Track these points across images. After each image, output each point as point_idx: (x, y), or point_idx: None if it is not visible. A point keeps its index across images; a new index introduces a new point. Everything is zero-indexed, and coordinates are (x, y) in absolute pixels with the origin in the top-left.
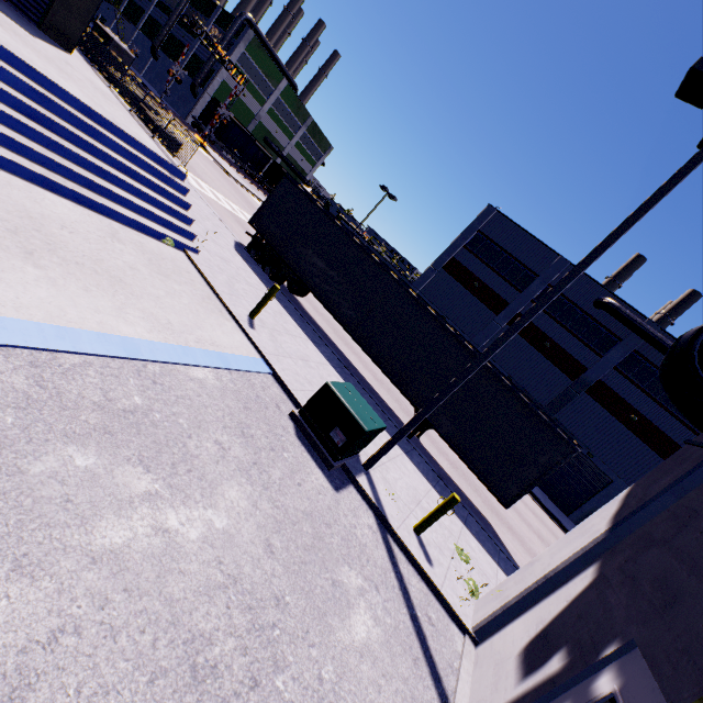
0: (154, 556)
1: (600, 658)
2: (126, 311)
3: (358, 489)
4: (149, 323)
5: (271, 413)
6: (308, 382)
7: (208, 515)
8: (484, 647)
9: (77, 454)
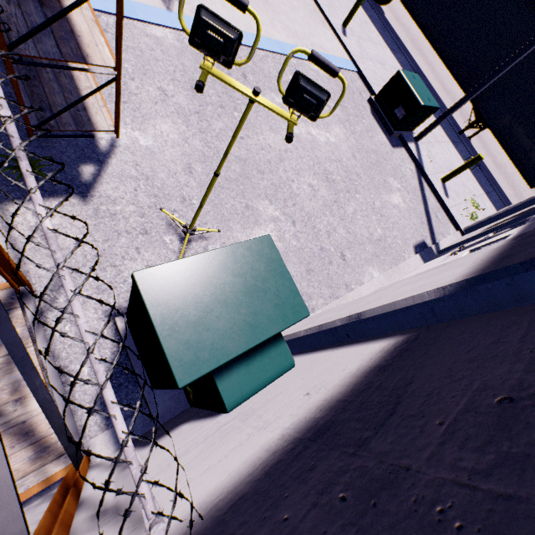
0: (309, 142)
1: (534, 210)
2: (274, 24)
3: (407, 151)
4: (286, 32)
5: (356, 97)
6: (382, 81)
7: (326, 135)
8: (467, 234)
9: (275, 97)
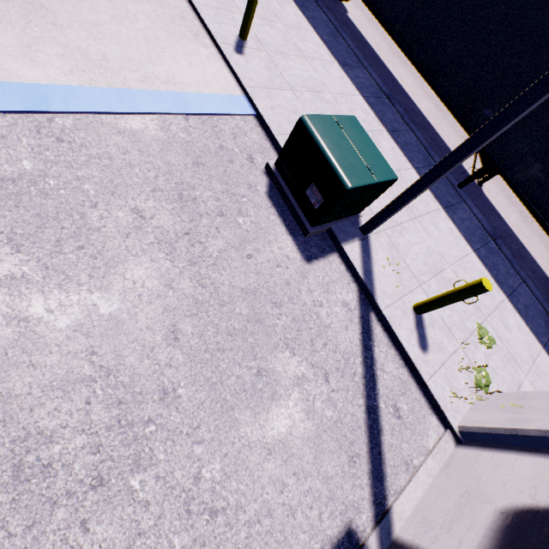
0: None
1: None
2: (38, 48)
3: (343, 258)
4: (71, 62)
5: (236, 168)
6: None
7: (92, 300)
8: (465, 455)
9: None
